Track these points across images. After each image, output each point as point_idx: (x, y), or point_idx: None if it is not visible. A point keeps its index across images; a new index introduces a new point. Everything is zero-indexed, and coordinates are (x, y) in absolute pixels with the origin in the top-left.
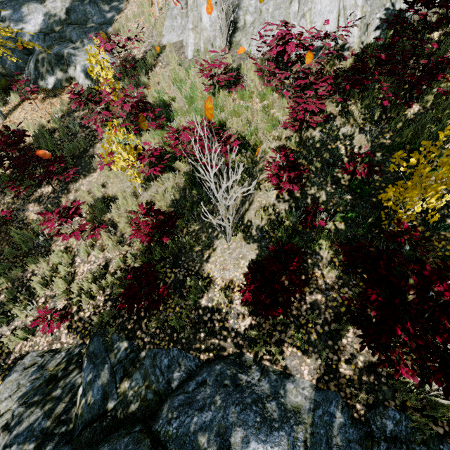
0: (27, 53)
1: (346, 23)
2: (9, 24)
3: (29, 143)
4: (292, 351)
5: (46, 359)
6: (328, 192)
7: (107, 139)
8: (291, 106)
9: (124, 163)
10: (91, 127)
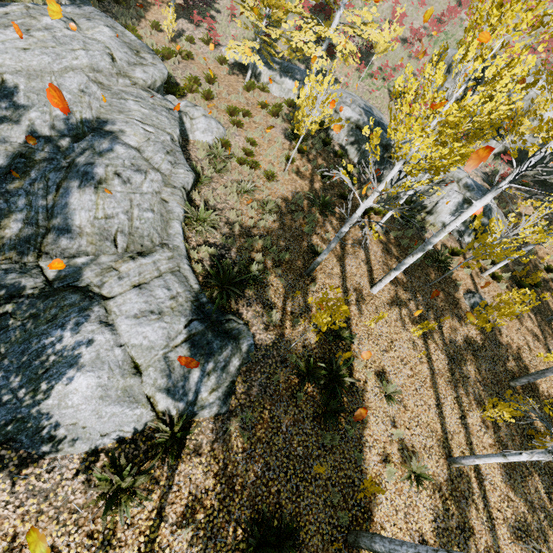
0: None
1: None
2: None
3: None
4: (299, 64)
5: None
6: None
7: None
8: None
9: None
10: None
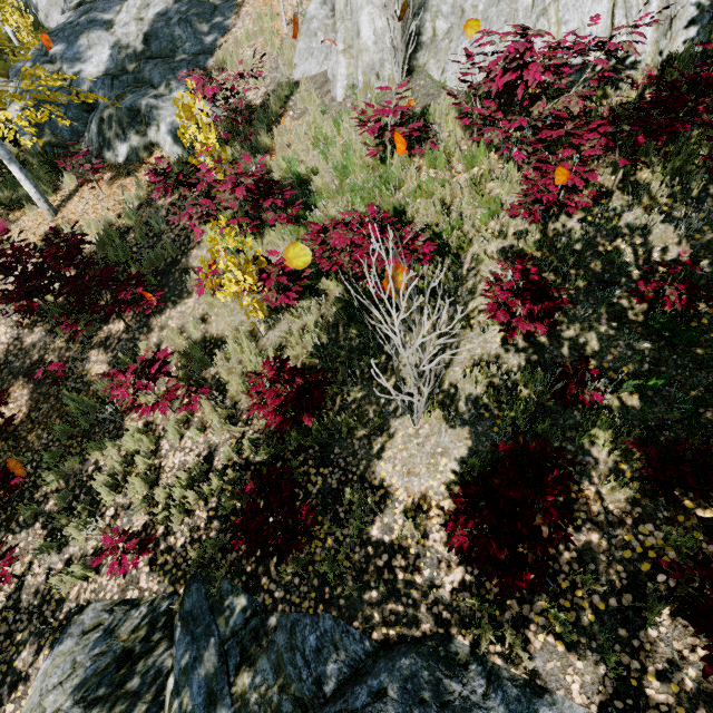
0: (88, 109)
1: (630, 19)
2: (61, 67)
3: (90, 252)
4: (546, 641)
5: (116, 618)
6: (603, 334)
7: (210, 249)
8: (525, 176)
9: (236, 288)
10: (183, 223)
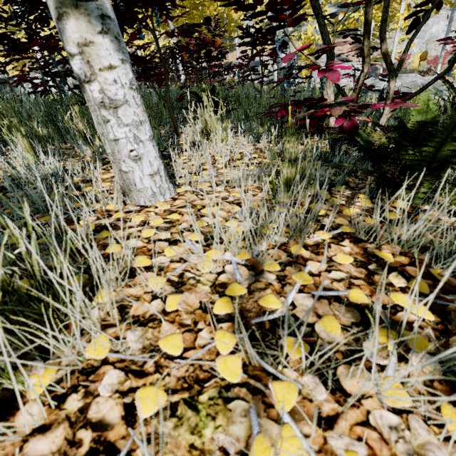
0: None
1: None
2: None
3: None
4: None
5: None
6: None
7: None
8: None
9: None
10: None
